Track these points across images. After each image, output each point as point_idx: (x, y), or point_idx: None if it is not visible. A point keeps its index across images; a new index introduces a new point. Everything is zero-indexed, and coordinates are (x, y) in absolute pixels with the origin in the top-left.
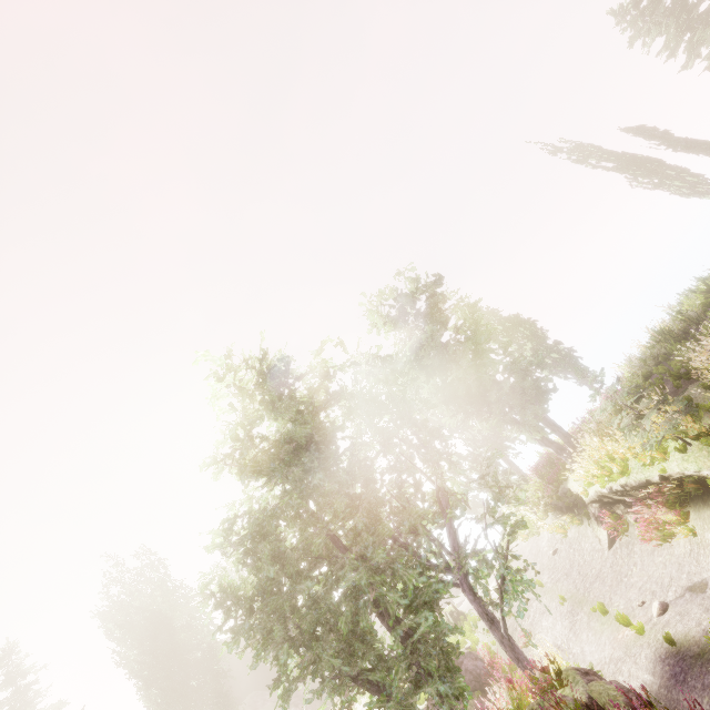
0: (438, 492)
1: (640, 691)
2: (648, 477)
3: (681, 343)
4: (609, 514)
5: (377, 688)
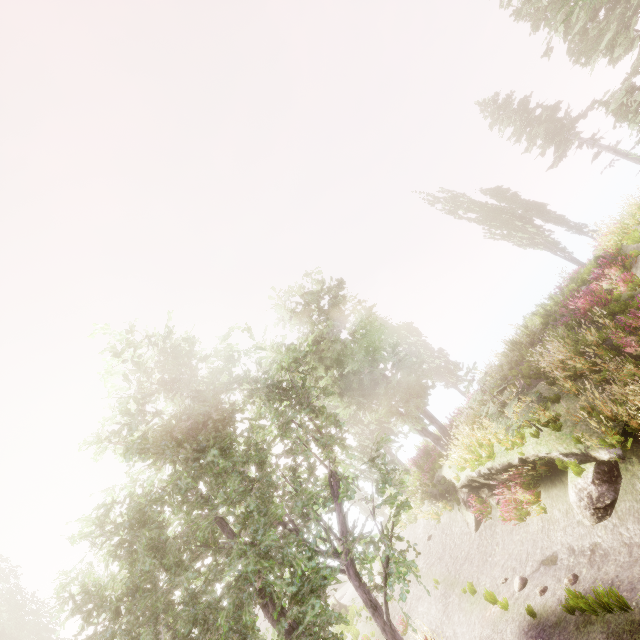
0: (331, 476)
1: None
2: (510, 460)
3: (529, 352)
4: (476, 498)
5: None
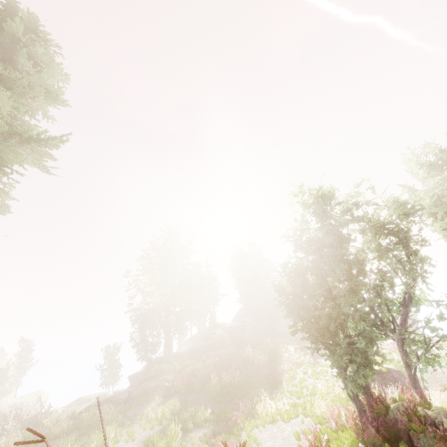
0: (406, 293)
1: None
2: None
3: None
4: None
5: (331, 352)
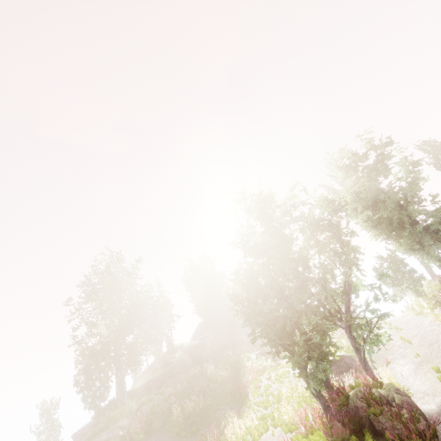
0: (345, 282)
1: (426, 409)
2: None
3: None
4: None
5: (291, 352)
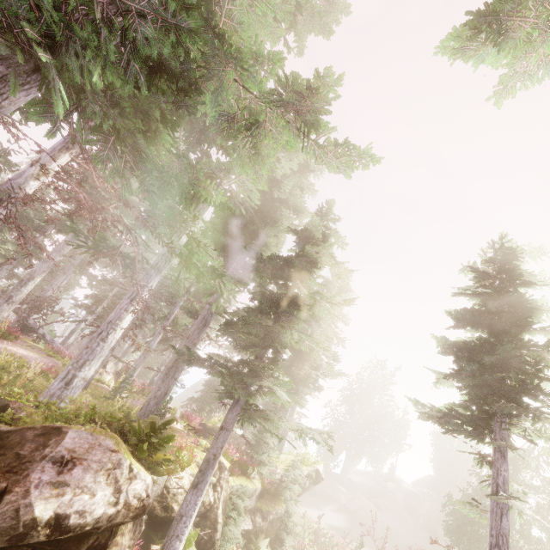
0: None
1: None
2: None
3: None
4: None
5: None
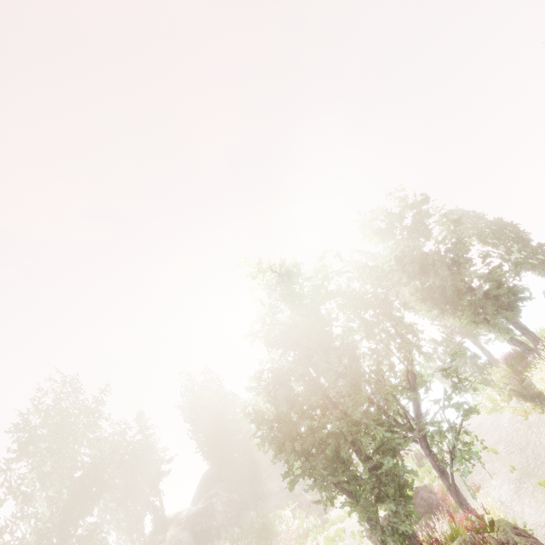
0: (408, 372)
1: None
2: None
3: None
4: None
5: (351, 494)
